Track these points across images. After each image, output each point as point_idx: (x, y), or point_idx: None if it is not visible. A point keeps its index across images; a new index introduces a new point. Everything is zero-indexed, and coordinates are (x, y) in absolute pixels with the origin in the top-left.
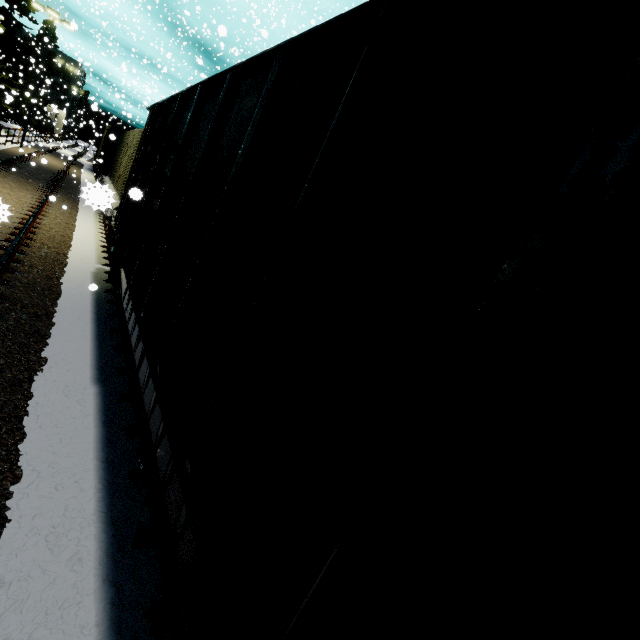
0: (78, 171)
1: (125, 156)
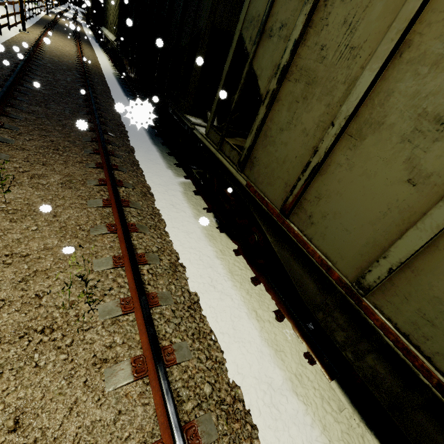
0: (81, 28)
1: (111, 9)
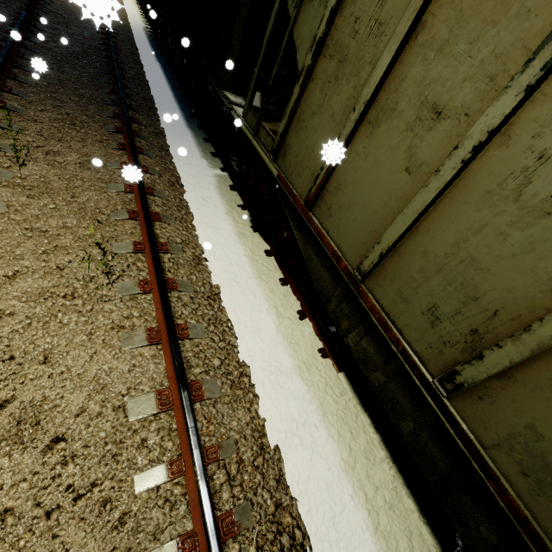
0: None
1: None
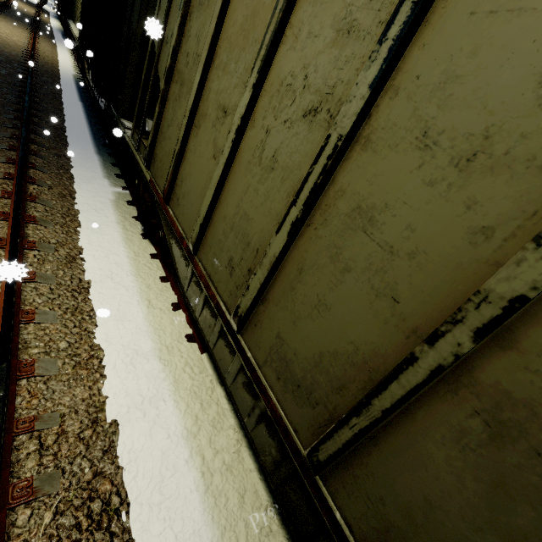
0: (47, 18)
1: (79, 1)
